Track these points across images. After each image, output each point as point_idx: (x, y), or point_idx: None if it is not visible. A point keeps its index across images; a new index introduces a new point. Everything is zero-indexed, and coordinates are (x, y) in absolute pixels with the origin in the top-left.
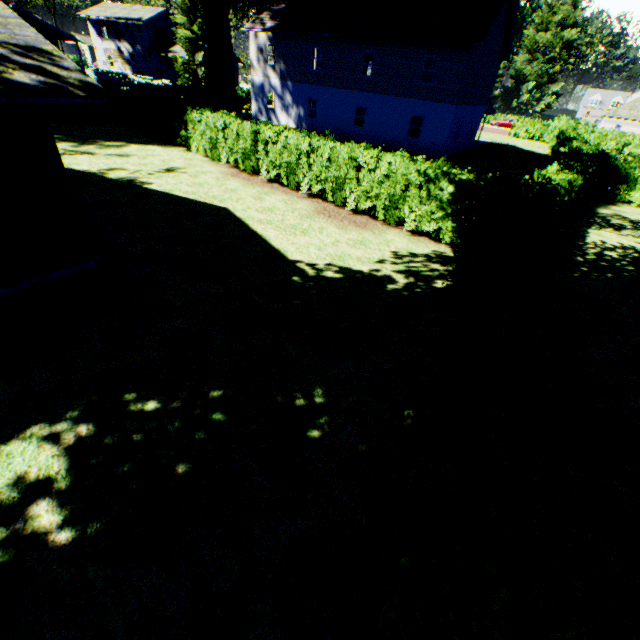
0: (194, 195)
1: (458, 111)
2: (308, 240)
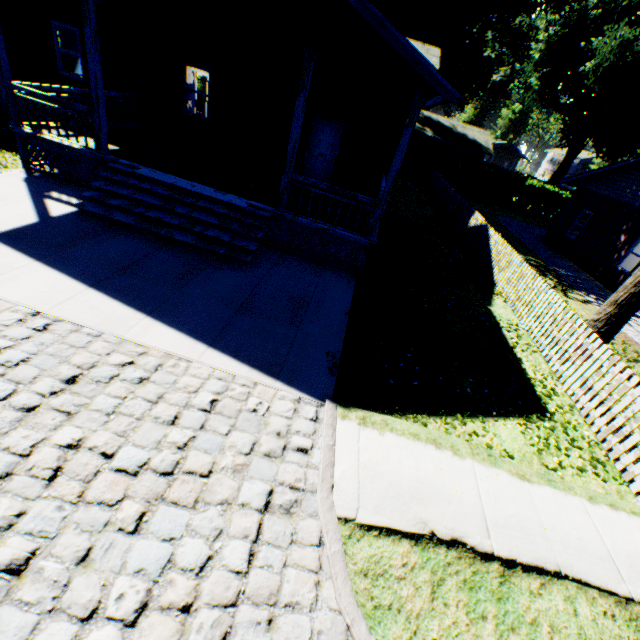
0: None
1: None
2: None
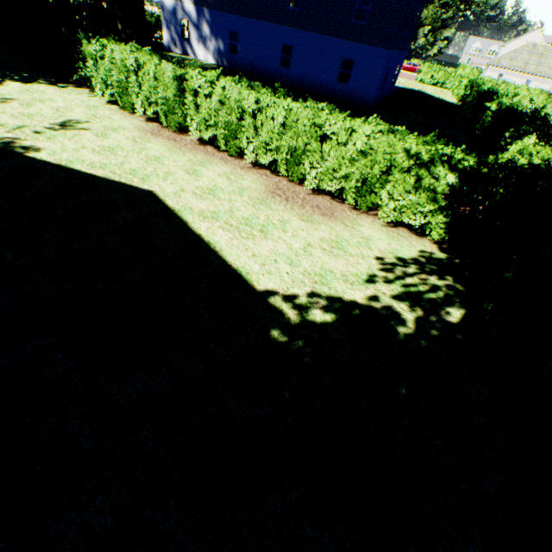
0: (103, 169)
1: (389, 56)
2: (272, 246)
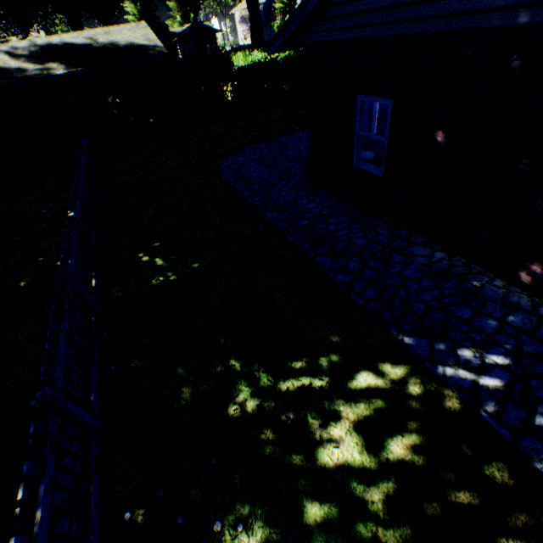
0: None
1: None
2: None
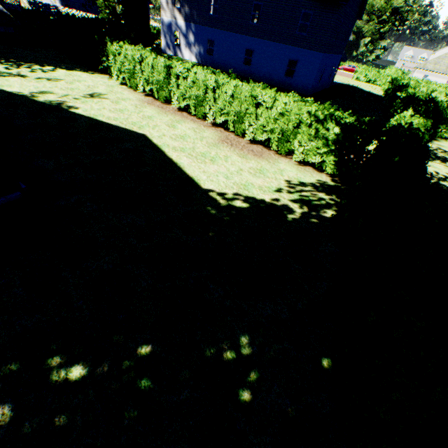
0: (116, 121)
1: (324, 58)
2: (216, 168)
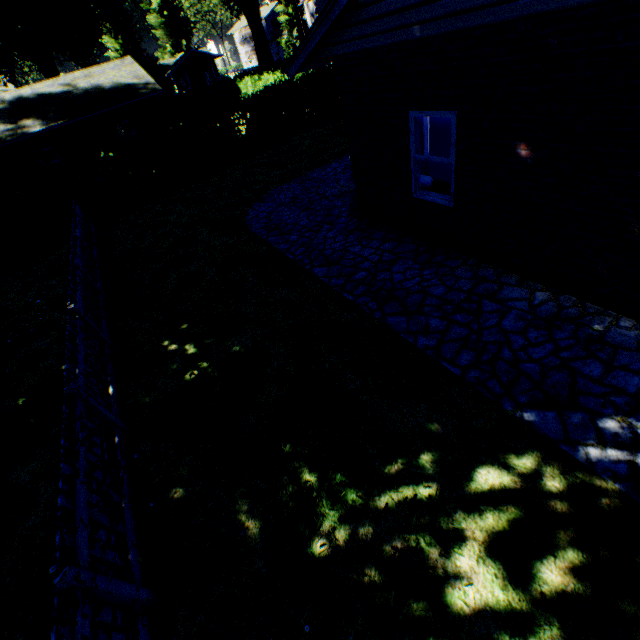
0: None
1: None
2: None
